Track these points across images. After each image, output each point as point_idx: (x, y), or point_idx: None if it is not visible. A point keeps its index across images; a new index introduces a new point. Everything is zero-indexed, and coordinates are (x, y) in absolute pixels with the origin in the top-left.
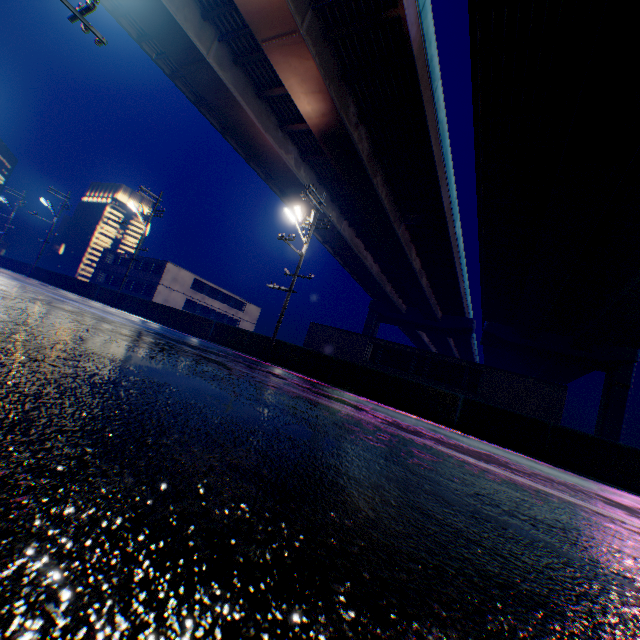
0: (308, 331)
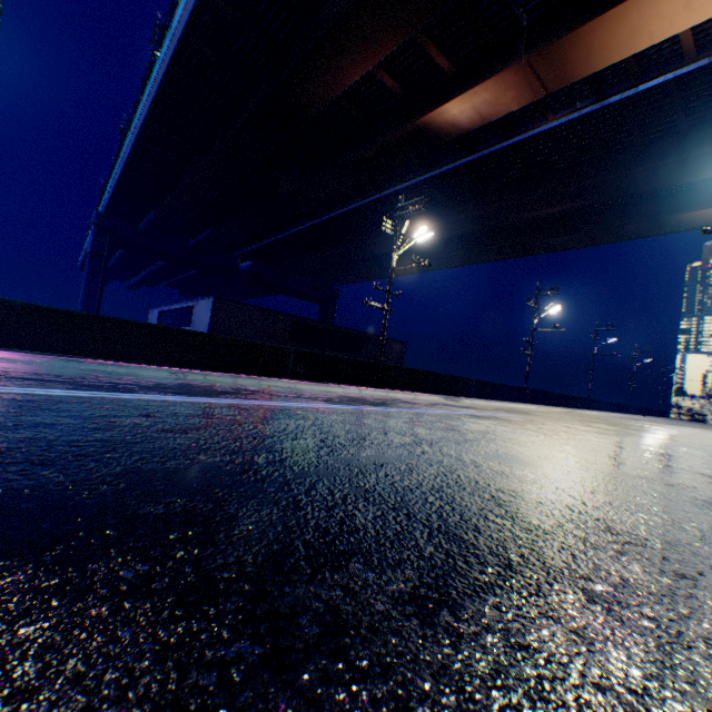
0: (213, 310)
